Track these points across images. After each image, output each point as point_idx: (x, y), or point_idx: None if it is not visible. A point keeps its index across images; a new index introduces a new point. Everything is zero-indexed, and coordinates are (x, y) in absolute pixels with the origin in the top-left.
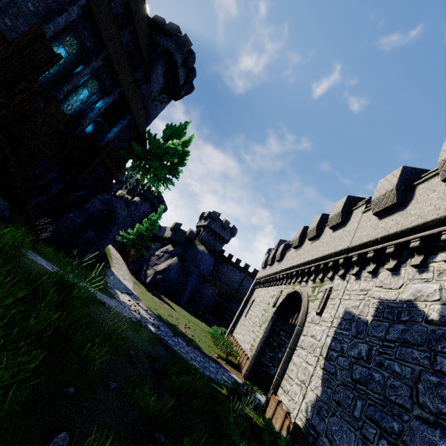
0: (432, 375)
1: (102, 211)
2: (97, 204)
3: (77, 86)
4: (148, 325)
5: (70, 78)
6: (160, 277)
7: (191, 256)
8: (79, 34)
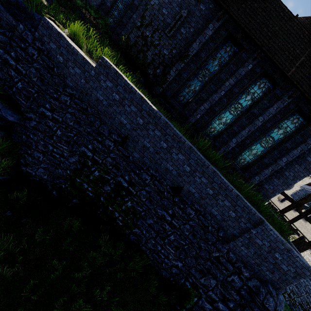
0: (310, 287)
1: None
2: None
3: None
4: None
5: None
6: None
7: None
8: None
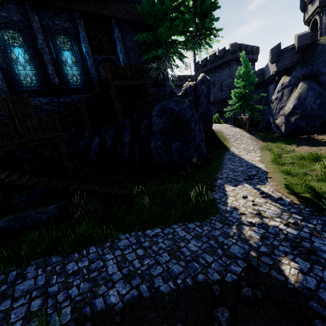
0: None
1: (166, 122)
2: (157, 121)
3: (55, 58)
4: (280, 257)
5: (44, 60)
6: (295, 118)
7: (325, 62)
8: (2, 23)
